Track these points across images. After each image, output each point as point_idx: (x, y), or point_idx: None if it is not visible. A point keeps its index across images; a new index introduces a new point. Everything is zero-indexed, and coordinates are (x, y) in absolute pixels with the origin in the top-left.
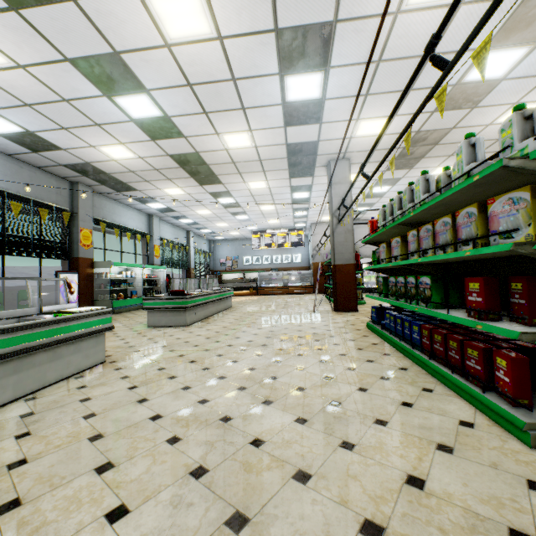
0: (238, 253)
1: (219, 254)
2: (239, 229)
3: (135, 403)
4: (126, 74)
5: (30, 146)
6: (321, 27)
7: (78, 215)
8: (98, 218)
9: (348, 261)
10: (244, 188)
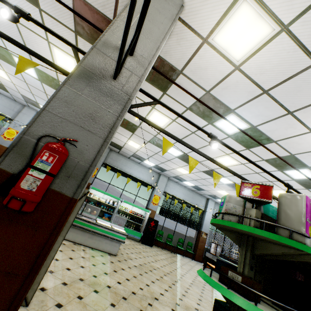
0: None
1: None
2: None
3: None
4: None
5: None
6: None
7: None
8: (109, 164)
9: None
10: None
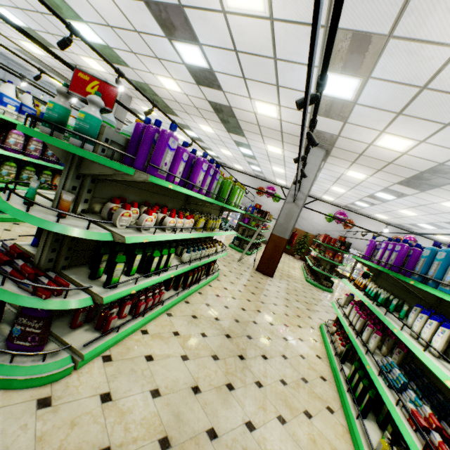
0: None
1: None
2: None
3: None
4: None
5: None
6: None
7: None
8: None
9: None
10: None
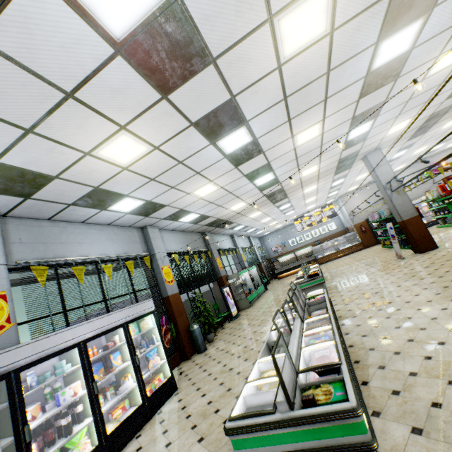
0: (283, 239)
1: (268, 245)
2: (283, 221)
3: (407, 319)
4: (267, 168)
5: (196, 222)
6: (377, 105)
7: (212, 251)
8: (217, 248)
9: (412, 215)
10: (300, 194)
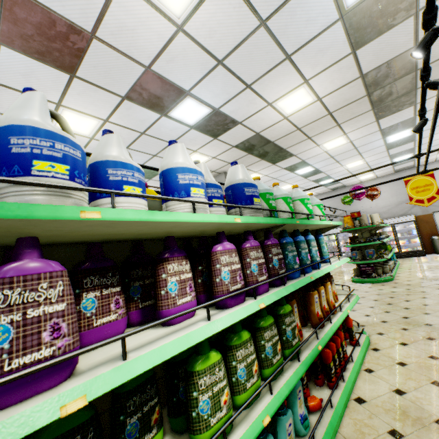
0: None
1: None
2: None
3: None
4: None
5: None
6: None
7: None
8: None
9: None
10: None
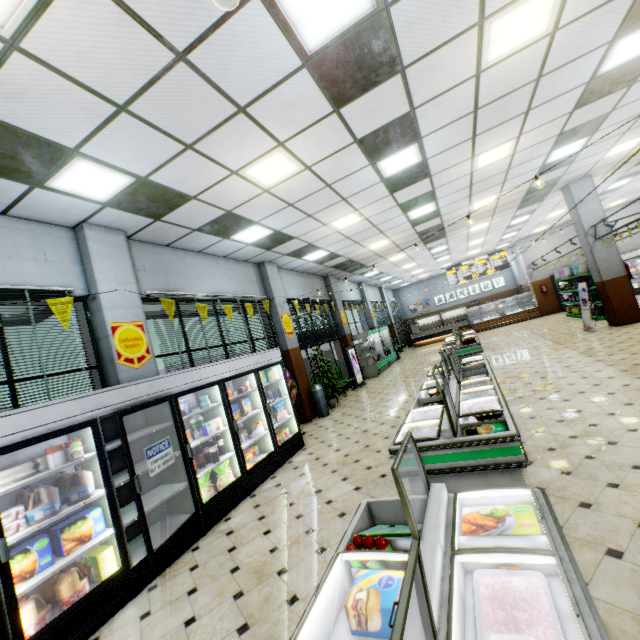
0: (426, 295)
1: (405, 301)
2: (431, 270)
3: (579, 393)
4: (429, 197)
5: (322, 261)
6: (597, 118)
7: (335, 302)
8: (341, 299)
9: (618, 274)
10: (464, 234)
